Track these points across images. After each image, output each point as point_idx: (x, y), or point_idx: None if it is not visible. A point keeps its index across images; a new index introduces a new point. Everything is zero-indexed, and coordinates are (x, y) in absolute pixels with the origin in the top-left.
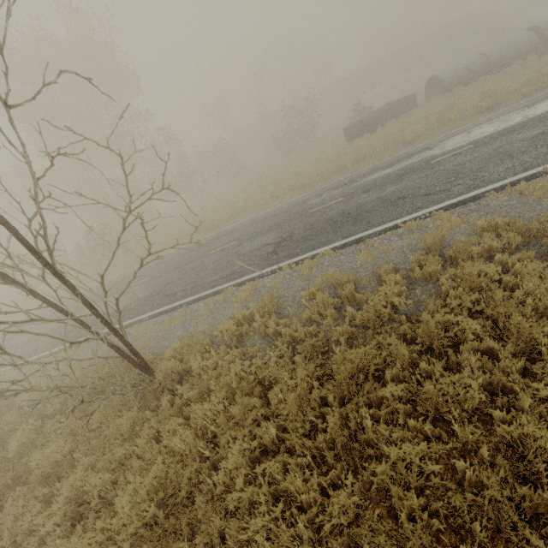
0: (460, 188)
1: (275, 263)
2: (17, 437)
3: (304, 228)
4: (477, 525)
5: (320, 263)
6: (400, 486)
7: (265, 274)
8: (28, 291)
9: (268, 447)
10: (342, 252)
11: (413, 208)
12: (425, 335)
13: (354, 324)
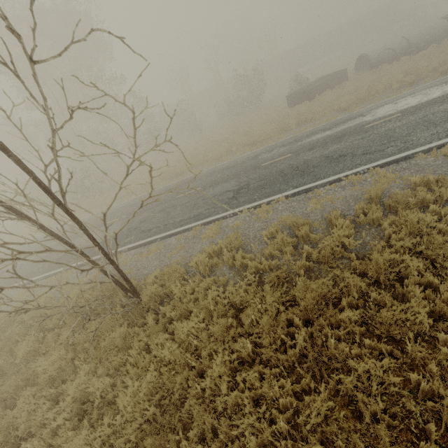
0: (392, 149)
1: (236, 207)
2: (23, 347)
3: (259, 178)
4: (432, 426)
5: (275, 208)
6: (364, 393)
7: (228, 216)
8: (39, 225)
9: (244, 359)
10: (294, 199)
11: (353, 165)
12: (373, 270)
13: (311, 259)
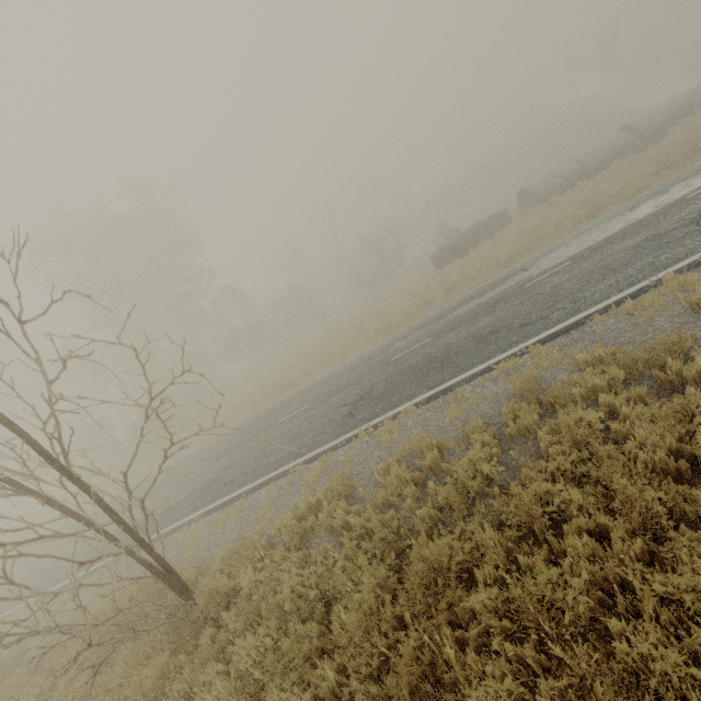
0: (559, 314)
1: (350, 429)
2: None
3: (385, 380)
4: None
5: (403, 424)
6: None
7: (339, 444)
8: (45, 500)
9: (328, 700)
10: (429, 407)
11: (507, 344)
12: (521, 513)
13: (438, 504)
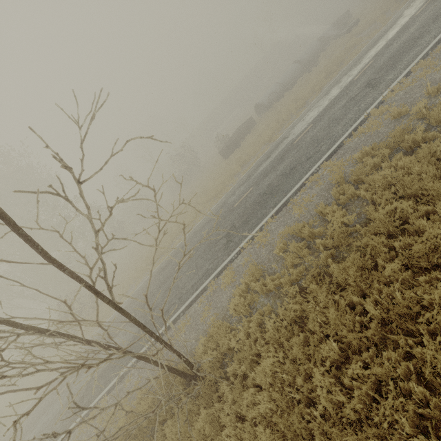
0: (325, 147)
1: (235, 247)
2: None
3: (239, 216)
4: None
5: (269, 230)
6: None
7: (233, 258)
8: (85, 341)
9: (337, 362)
10: (279, 216)
11: (305, 170)
12: (381, 227)
13: (328, 248)
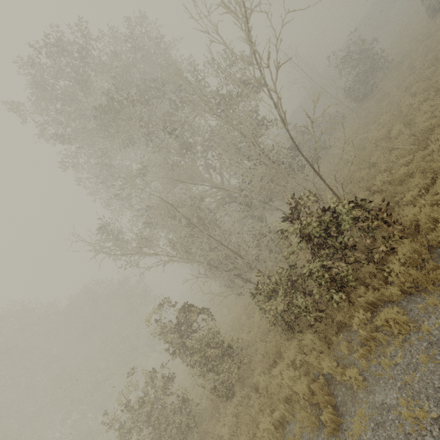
0: None
1: None
2: None
3: None
4: None
5: None
6: None
7: None
8: None
9: None
10: None
11: None
12: None
13: None
